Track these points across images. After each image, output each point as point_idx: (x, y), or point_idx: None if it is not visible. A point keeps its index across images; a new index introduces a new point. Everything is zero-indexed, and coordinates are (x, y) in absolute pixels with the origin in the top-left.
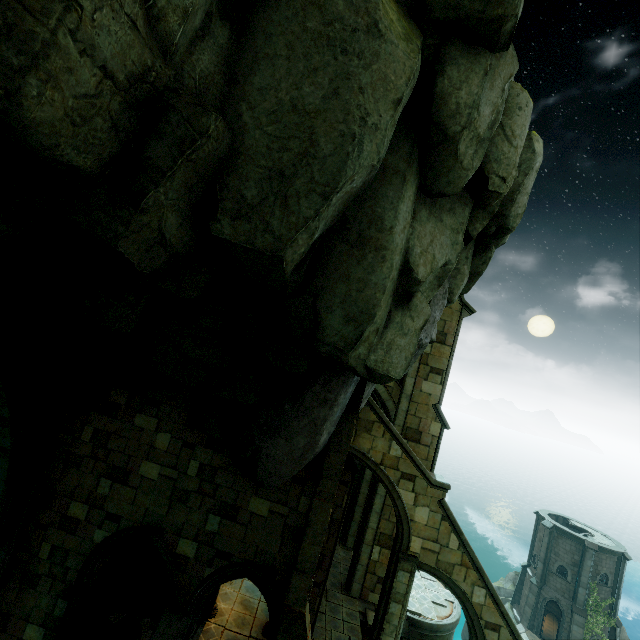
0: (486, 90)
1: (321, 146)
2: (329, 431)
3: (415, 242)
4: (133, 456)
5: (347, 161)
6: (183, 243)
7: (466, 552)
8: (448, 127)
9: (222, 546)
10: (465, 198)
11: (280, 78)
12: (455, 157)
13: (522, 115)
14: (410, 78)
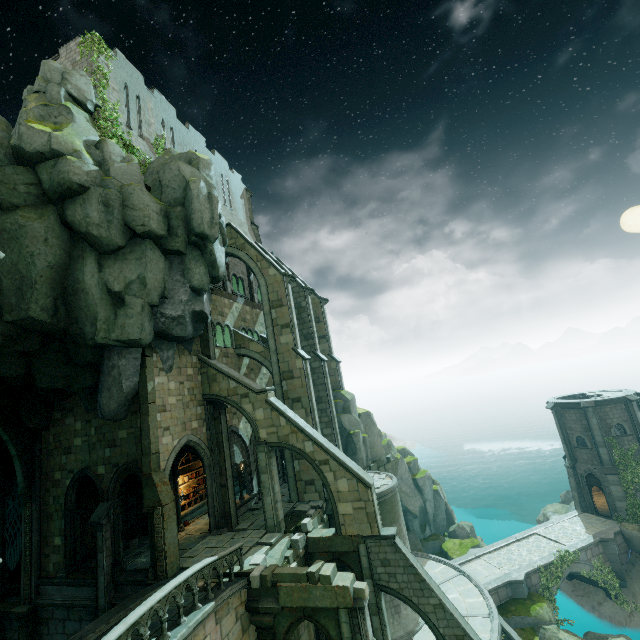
0: (89, 208)
1: (23, 272)
2: (131, 380)
3: (108, 277)
4: (70, 439)
5: (32, 272)
6: (9, 330)
7: (291, 423)
8: (82, 231)
9: (114, 461)
10: (139, 241)
11: (6, 259)
12: (96, 237)
13: (135, 195)
14: (46, 229)
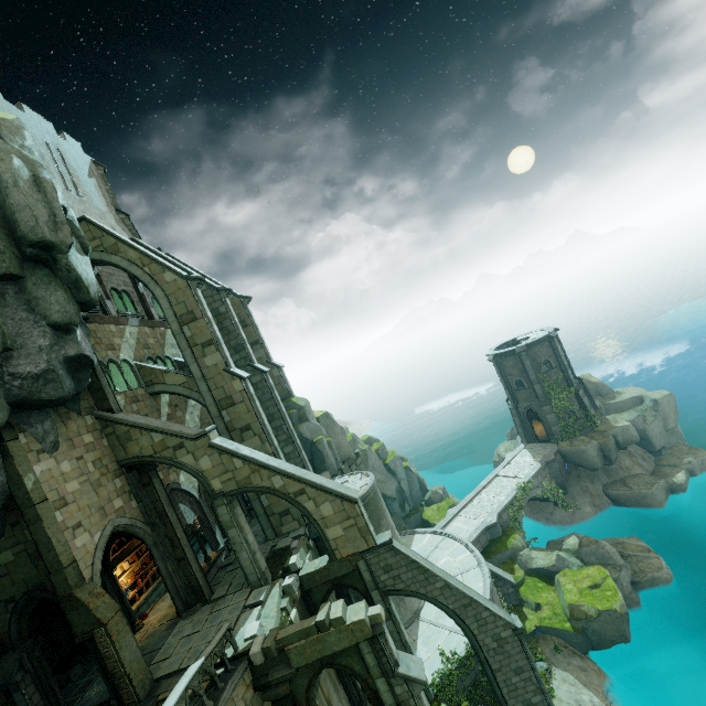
0: None
1: None
2: None
3: None
4: None
5: None
6: None
7: (250, 462)
8: None
9: (5, 596)
10: None
11: None
12: None
13: None
14: None
